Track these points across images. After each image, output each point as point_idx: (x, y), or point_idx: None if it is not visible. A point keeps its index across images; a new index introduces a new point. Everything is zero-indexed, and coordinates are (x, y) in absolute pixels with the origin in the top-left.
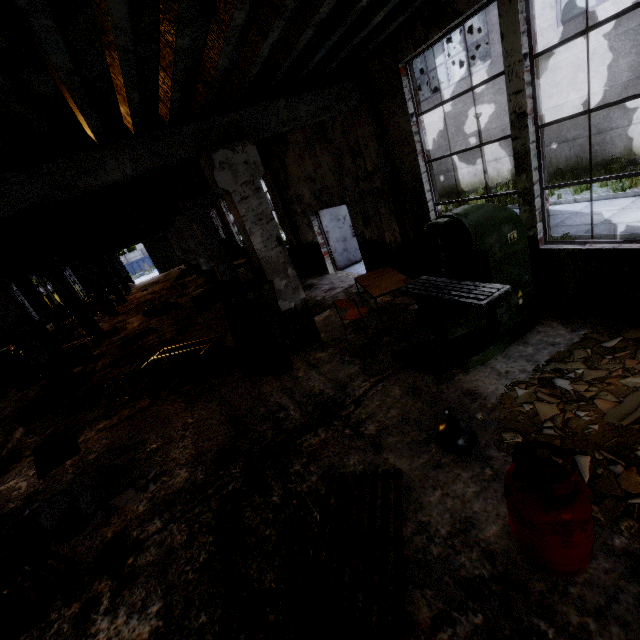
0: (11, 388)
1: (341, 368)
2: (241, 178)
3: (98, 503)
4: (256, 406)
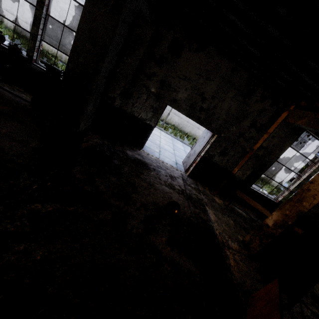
0: None
1: None
2: None
3: None
4: None
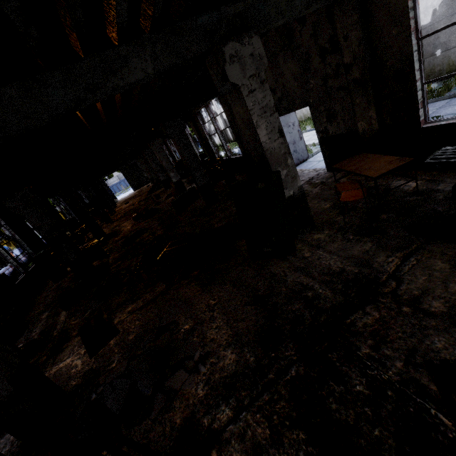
0: (48, 280)
1: (350, 246)
2: (248, 71)
3: (155, 385)
4: (275, 286)
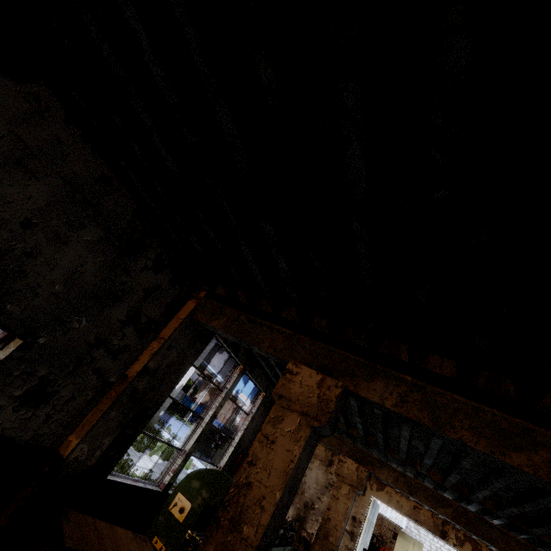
0: None
1: None
2: None
3: None
4: None
